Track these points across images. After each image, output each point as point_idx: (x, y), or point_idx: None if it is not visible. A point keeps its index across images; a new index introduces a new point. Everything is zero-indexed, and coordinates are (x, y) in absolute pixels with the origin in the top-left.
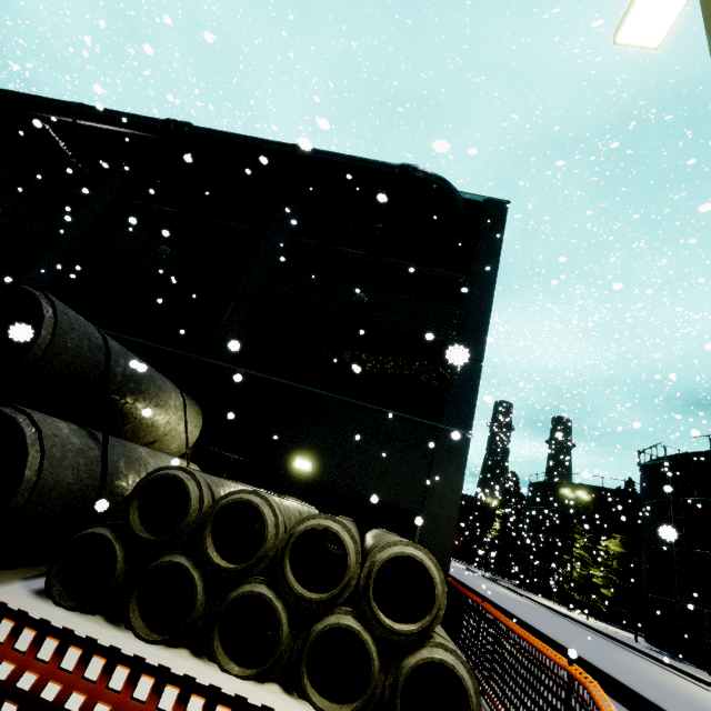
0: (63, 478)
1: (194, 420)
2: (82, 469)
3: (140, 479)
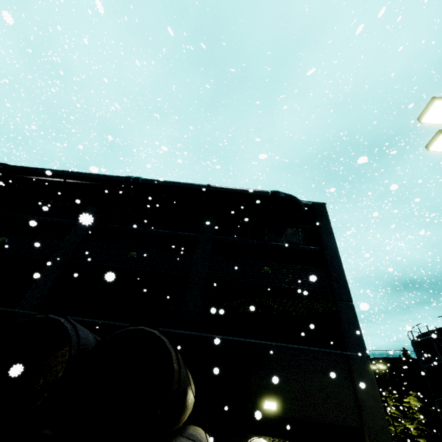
0: None
1: (194, 387)
2: None
3: None
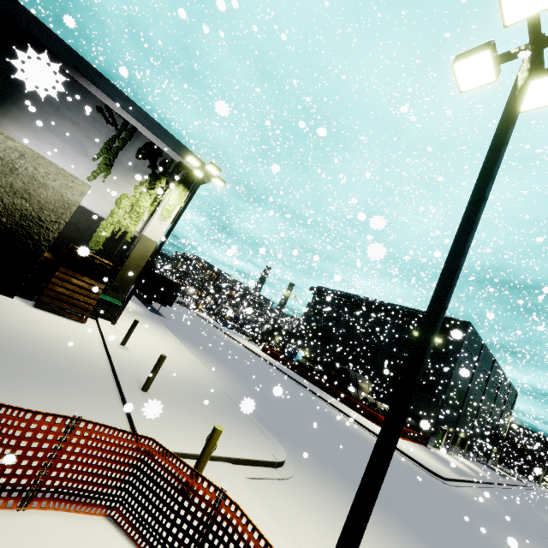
0: (354, 395)
1: (370, 386)
2: (356, 394)
3: (363, 397)
